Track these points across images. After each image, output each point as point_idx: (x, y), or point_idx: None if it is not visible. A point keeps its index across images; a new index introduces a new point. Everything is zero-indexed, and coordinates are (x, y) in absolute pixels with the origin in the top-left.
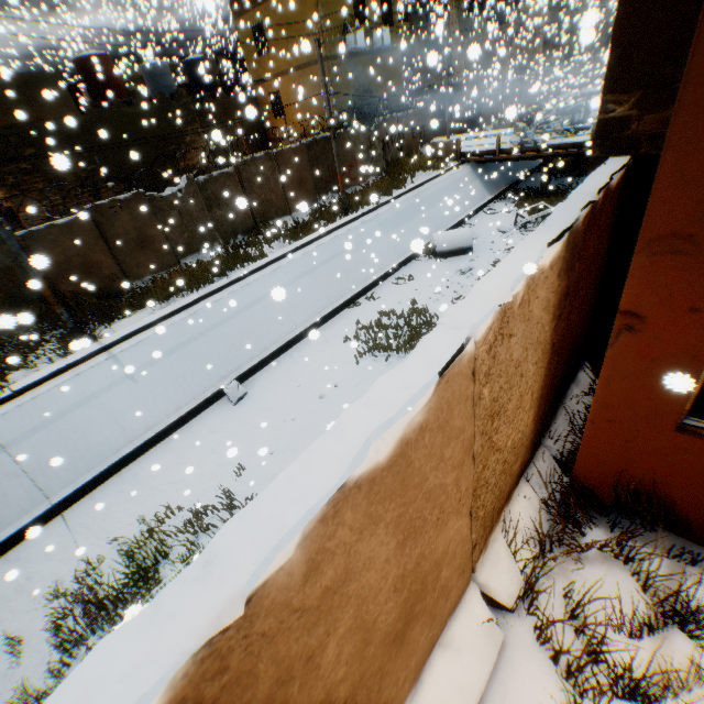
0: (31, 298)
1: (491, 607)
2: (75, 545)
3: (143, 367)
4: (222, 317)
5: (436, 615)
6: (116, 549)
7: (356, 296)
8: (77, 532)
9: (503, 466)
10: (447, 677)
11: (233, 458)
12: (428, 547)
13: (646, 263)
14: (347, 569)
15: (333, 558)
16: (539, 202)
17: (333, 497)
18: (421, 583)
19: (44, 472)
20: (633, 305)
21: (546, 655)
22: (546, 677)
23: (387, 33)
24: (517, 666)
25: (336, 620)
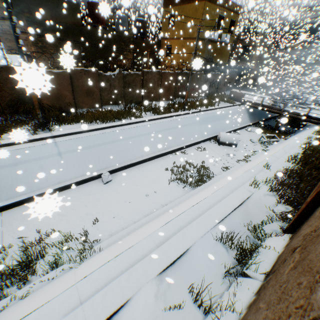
0: (27, 101)
1: None
2: (1, 232)
3: (67, 152)
4: (113, 139)
5: None
6: (20, 242)
7: (177, 149)
8: (5, 225)
9: None
10: None
11: (94, 212)
12: None
13: None
14: None
15: None
16: (273, 134)
17: None
18: None
19: (1, 188)
20: None
21: None
22: None
23: (229, 36)
24: None
25: None
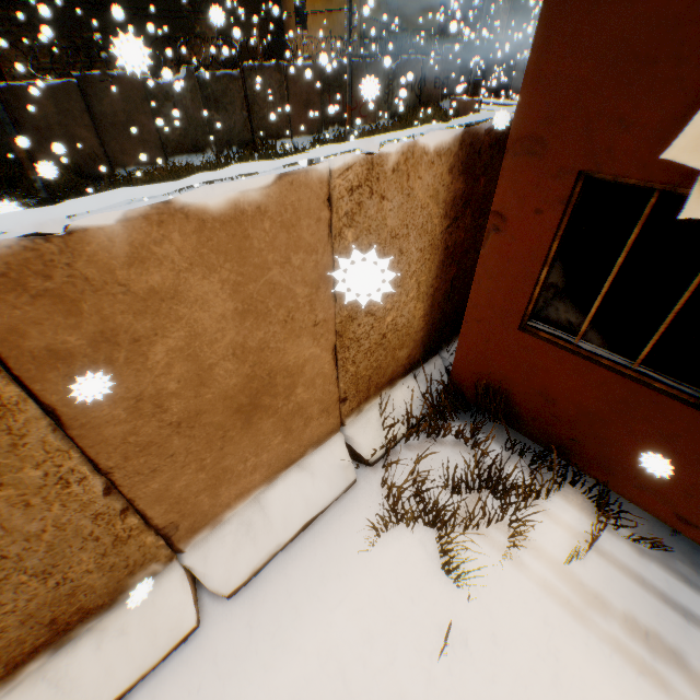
0: (6, 159)
1: (355, 462)
2: None
3: None
4: None
5: (292, 431)
6: None
7: None
8: None
9: (381, 340)
10: (297, 489)
11: None
12: (274, 341)
13: (512, 164)
14: (176, 289)
15: (161, 267)
16: None
17: (158, 206)
18: (269, 377)
19: None
20: (501, 205)
21: (384, 496)
22: (378, 508)
23: None
24: (359, 499)
25: (164, 329)
